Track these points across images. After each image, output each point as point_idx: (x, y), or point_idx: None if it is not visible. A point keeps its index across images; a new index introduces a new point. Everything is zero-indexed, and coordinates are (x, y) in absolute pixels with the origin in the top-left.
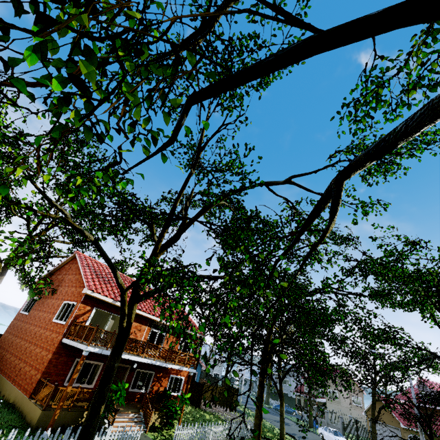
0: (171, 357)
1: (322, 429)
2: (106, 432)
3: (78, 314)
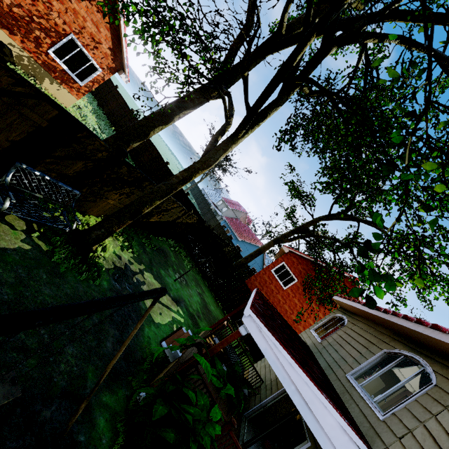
0: None
1: None
2: None
3: None
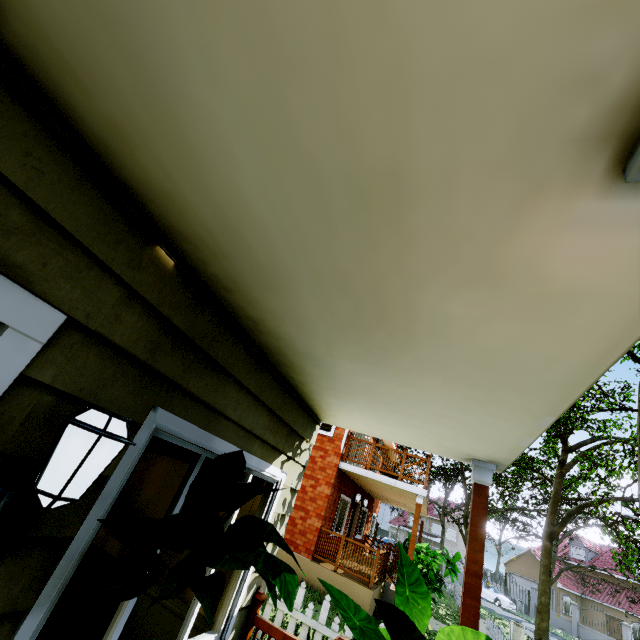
0: None
1: None
2: None
3: None
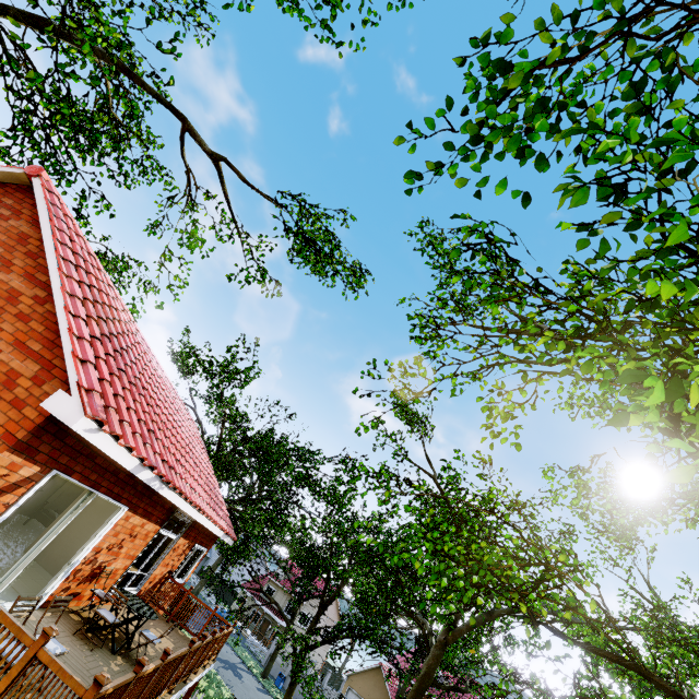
0: (201, 658)
1: None
2: None
3: None
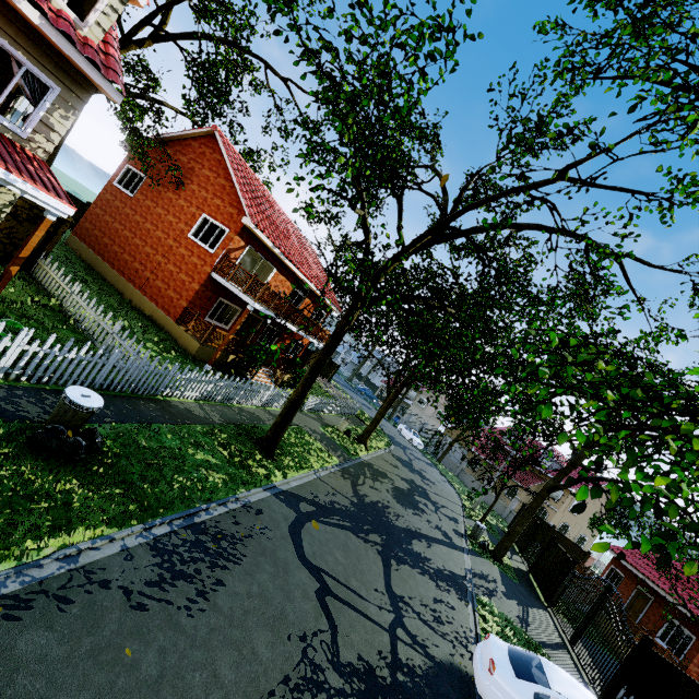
0: (315, 332)
1: (404, 426)
2: (248, 378)
3: (231, 248)
